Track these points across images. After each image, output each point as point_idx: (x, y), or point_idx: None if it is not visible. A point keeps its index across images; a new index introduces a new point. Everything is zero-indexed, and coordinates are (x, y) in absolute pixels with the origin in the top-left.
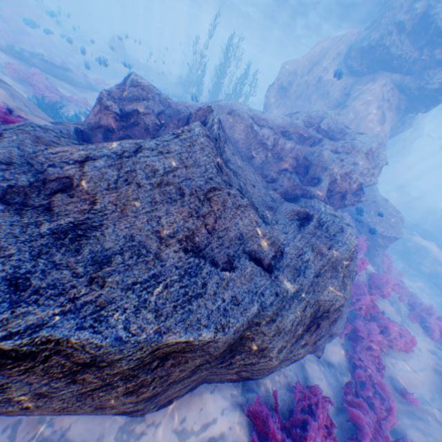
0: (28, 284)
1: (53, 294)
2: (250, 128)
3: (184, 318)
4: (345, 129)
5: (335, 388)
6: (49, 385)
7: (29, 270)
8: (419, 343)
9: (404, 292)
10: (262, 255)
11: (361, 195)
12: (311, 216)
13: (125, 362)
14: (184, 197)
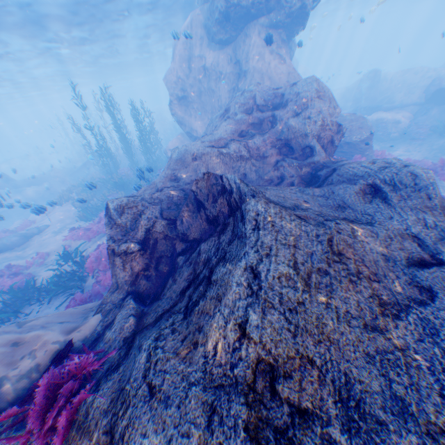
0: None
1: None
2: (220, 155)
3: None
4: (275, 90)
5: None
6: None
7: None
8: None
9: None
10: (416, 256)
11: (342, 129)
12: (375, 185)
13: None
14: (329, 273)
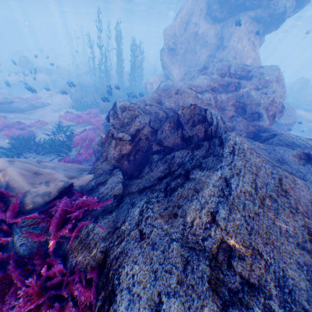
0: None
1: None
2: (195, 97)
3: None
4: (245, 67)
5: None
6: None
7: None
8: None
9: None
10: None
11: (283, 110)
12: (309, 155)
13: None
14: (277, 201)
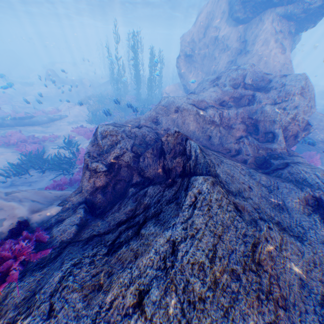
0: None
1: None
2: (197, 115)
3: None
4: (265, 75)
5: None
6: None
7: None
8: None
9: None
10: None
11: (310, 128)
12: (321, 201)
13: None
14: (241, 279)
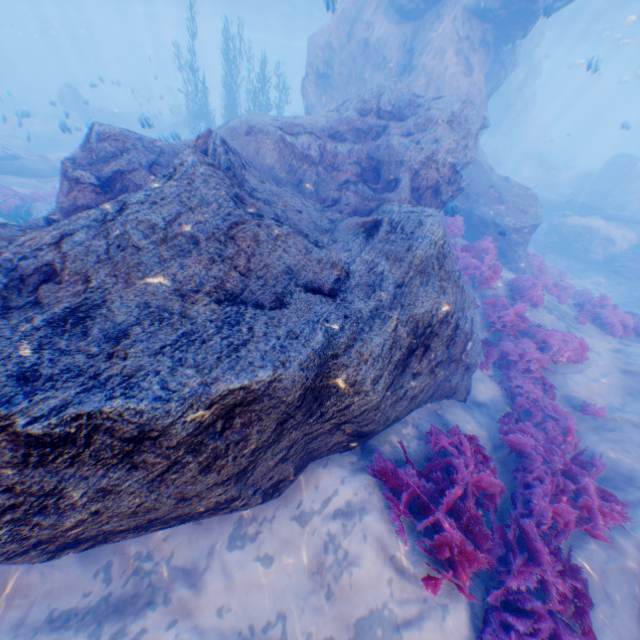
0: (39, 375)
1: (70, 378)
2: (282, 143)
3: (231, 366)
4: (415, 100)
5: (490, 427)
6: (107, 475)
7: (35, 363)
8: (596, 346)
9: (569, 294)
10: (320, 283)
11: (460, 180)
12: (380, 222)
13: (180, 428)
14: (200, 244)
